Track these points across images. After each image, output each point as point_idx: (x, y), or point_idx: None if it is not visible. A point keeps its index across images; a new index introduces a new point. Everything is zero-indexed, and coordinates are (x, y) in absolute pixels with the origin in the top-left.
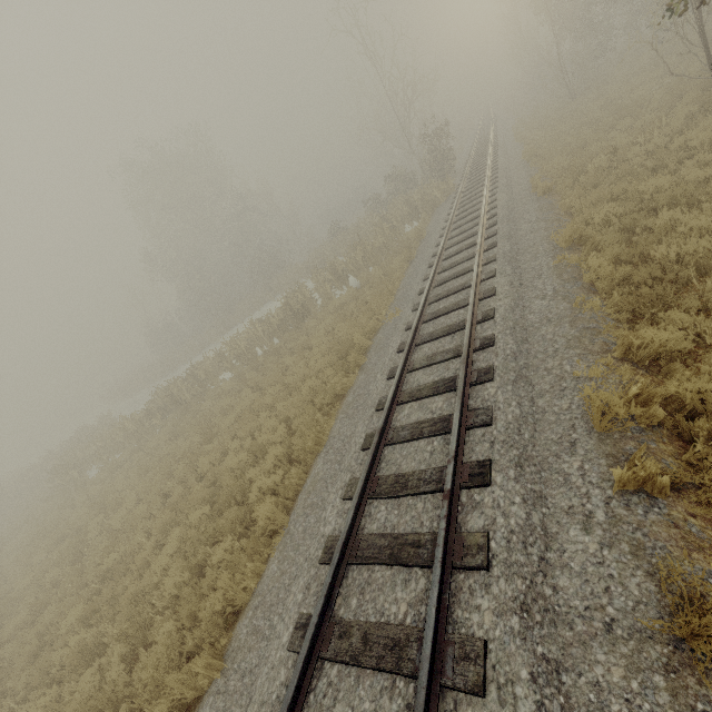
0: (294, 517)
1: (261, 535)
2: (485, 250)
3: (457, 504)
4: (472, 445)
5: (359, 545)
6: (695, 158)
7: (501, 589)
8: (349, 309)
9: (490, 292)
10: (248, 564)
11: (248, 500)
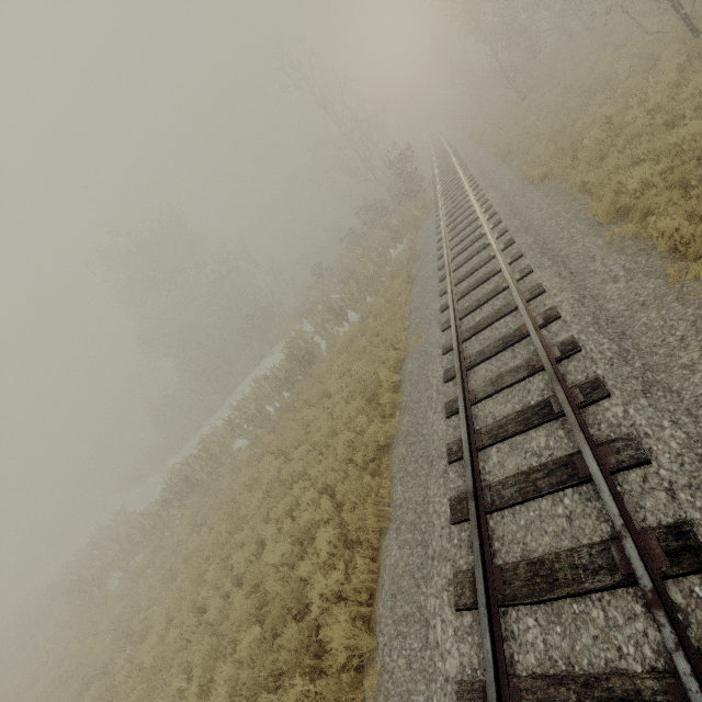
0: (384, 641)
1: (340, 666)
2: (503, 249)
3: (676, 612)
4: (634, 498)
5: (523, 701)
6: None
7: None
8: (360, 345)
9: (536, 289)
10: None
11: (305, 606)
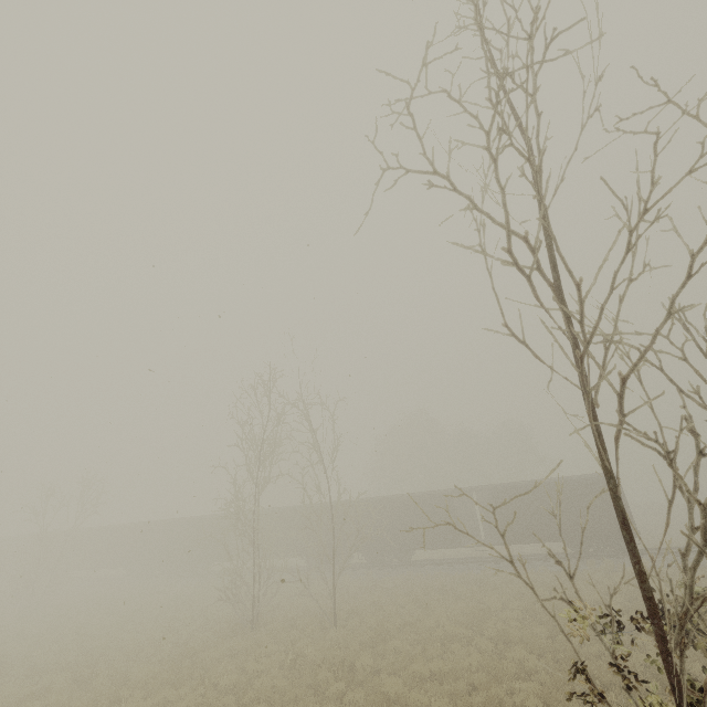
0: None
1: None
2: None
3: None
4: None
5: None
6: None
7: None
8: None
9: None
10: None
11: None
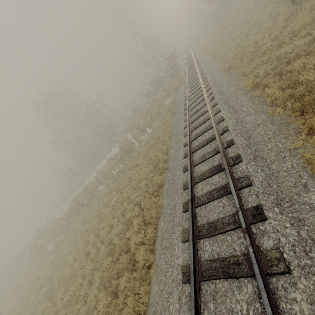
0: (158, 256)
1: (142, 268)
2: (210, 101)
3: (252, 234)
4: (245, 198)
5: (202, 269)
6: (299, 35)
7: (304, 285)
8: (152, 143)
9: (221, 119)
10: (141, 288)
11: (129, 248)
